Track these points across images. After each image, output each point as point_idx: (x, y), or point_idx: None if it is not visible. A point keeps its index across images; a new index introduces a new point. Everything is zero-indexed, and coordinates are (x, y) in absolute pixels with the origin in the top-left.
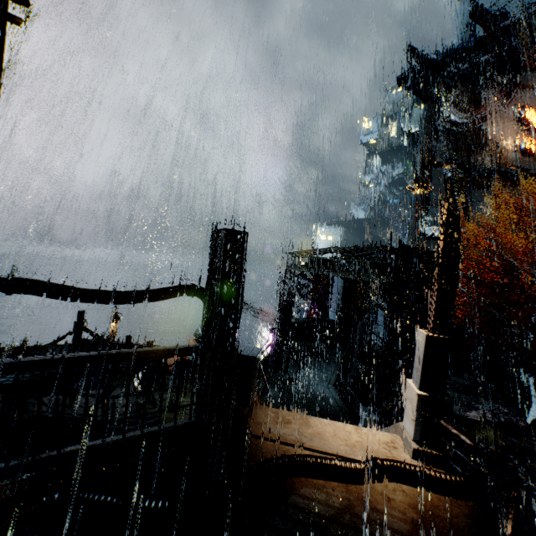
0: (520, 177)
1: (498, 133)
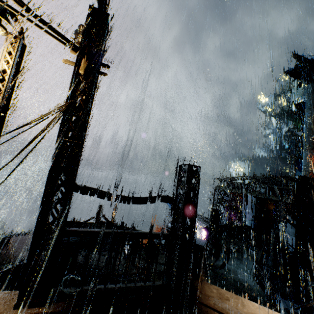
0: None
1: None
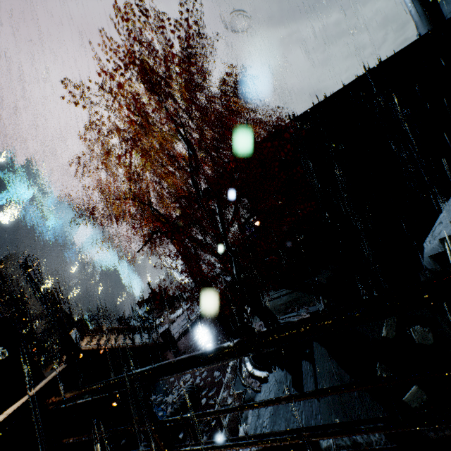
0: None
1: None
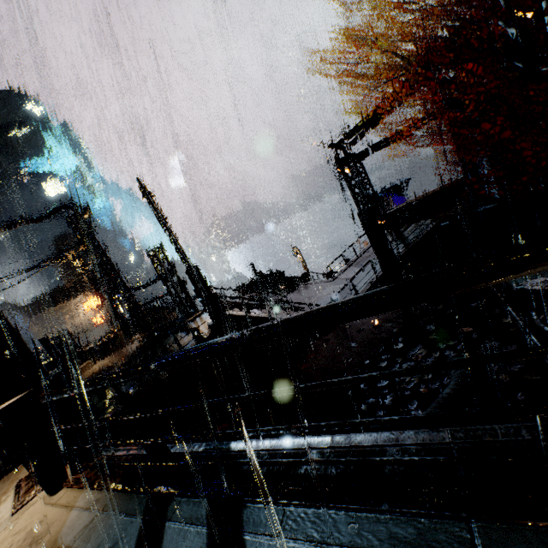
0: None
1: None
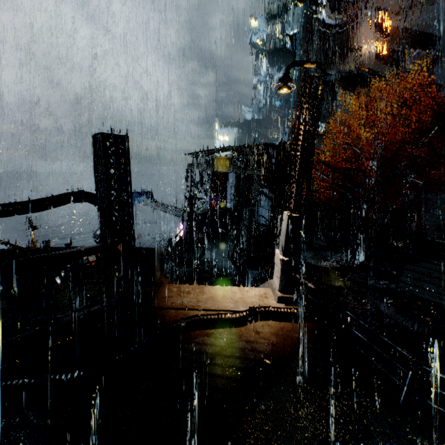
0: (373, 79)
1: (361, 37)
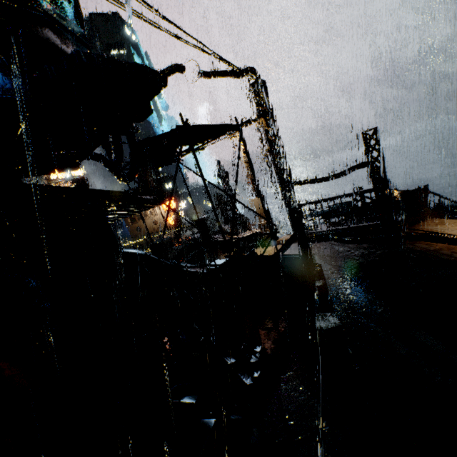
0: None
1: None
